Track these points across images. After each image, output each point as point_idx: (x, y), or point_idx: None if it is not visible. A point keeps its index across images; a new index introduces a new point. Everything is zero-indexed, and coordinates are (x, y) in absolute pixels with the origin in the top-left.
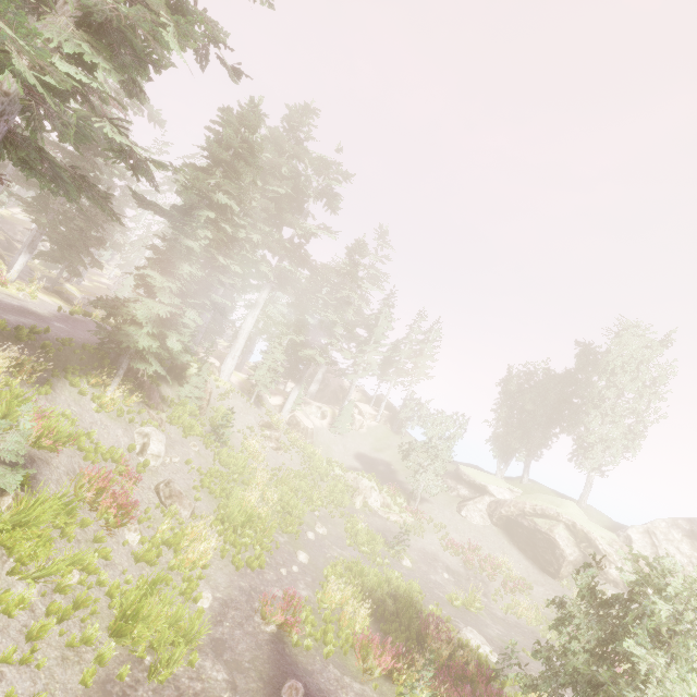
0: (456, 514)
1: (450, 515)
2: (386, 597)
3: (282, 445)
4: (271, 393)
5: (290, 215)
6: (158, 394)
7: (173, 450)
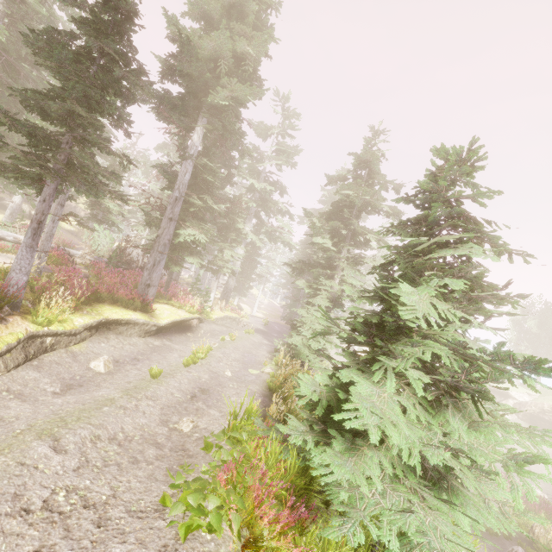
0: None
1: None
2: None
3: None
4: None
5: None
6: None
7: None
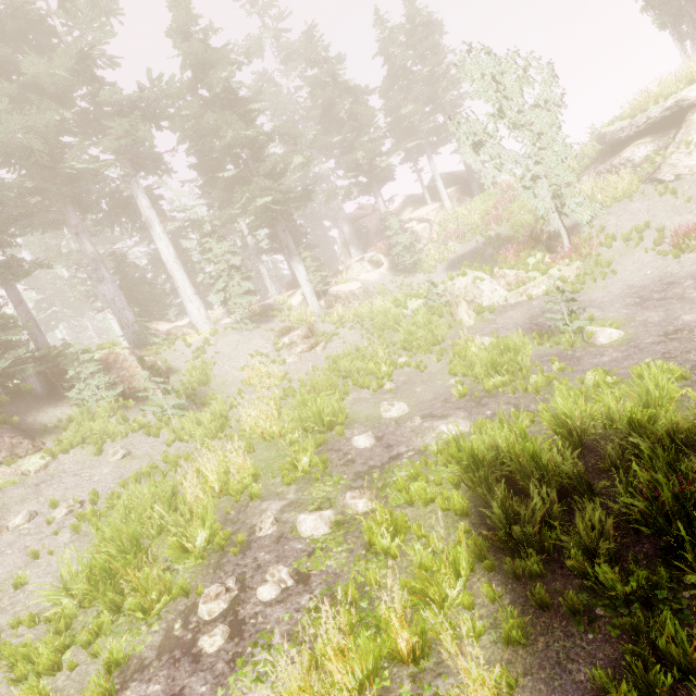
0: (655, 192)
1: (643, 204)
2: (574, 486)
3: (324, 337)
4: (290, 296)
5: (26, 64)
6: (4, 437)
7: (34, 501)
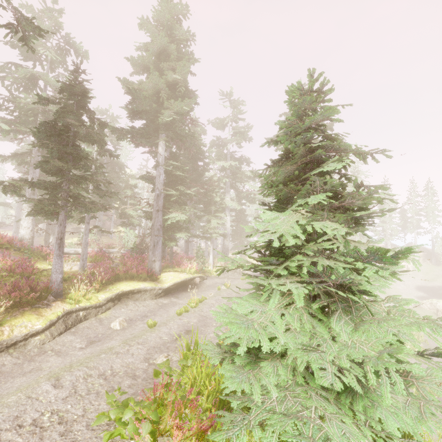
0: None
1: None
2: None
3: None
4: None
5: None
6: None
7: None
